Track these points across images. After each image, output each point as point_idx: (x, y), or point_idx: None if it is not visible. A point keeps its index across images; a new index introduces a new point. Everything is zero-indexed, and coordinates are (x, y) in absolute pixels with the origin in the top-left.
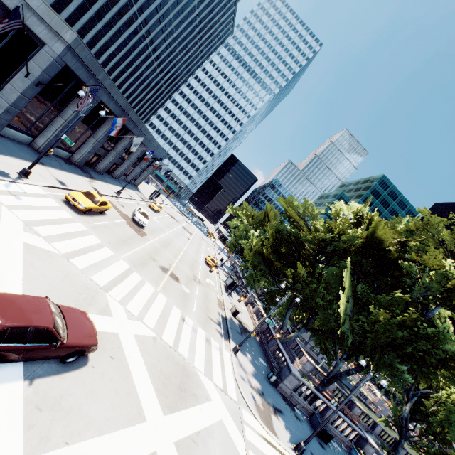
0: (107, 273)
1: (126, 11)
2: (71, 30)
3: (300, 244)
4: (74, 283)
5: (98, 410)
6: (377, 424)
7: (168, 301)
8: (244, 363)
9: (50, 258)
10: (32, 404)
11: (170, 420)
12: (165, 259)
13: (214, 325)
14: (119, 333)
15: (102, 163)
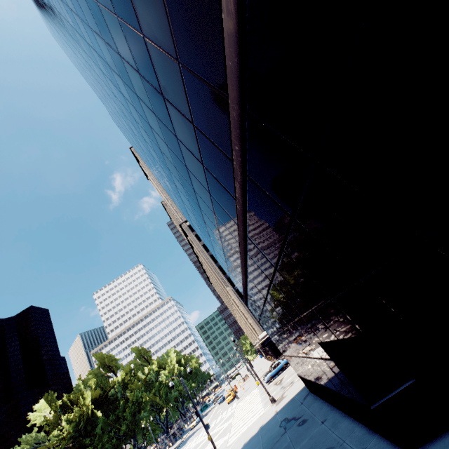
0: None
1: None
2: None
3: None
4: None
5: None
6: None
7: None
8: None
9: None
10: None
11: None
12: None
13: None
14: None
15: None
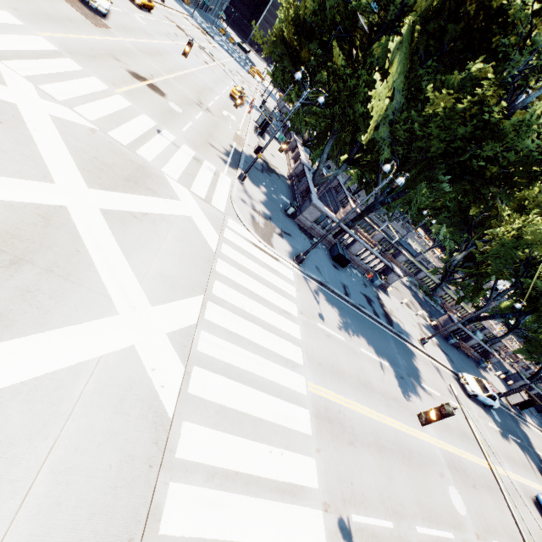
0: (2, 41)
1: None
2: None
3: (352, 20)
4: None
5: None
6: (421, 271)
7: (133, 108)
8: (253, 192)
9: None
10: None
11: (100, 194)
12: (143, 67)
13: (216, 152)
14: (19, 106)
15: None
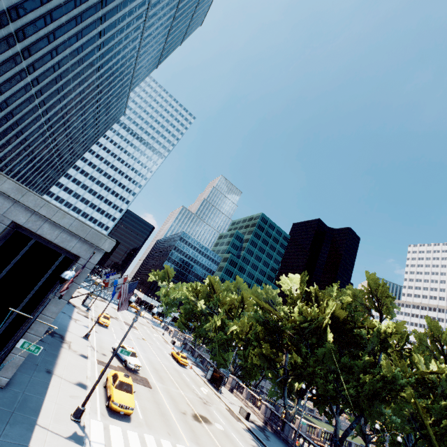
0: None
1: (30, 115)
2: (109, 239)
3: (279, 329)
4: None
5: None
6: (351, 443)
7: None
8: None
9: None
10: None
11: None
12: (180, 400)
13: None
14: None
15: None
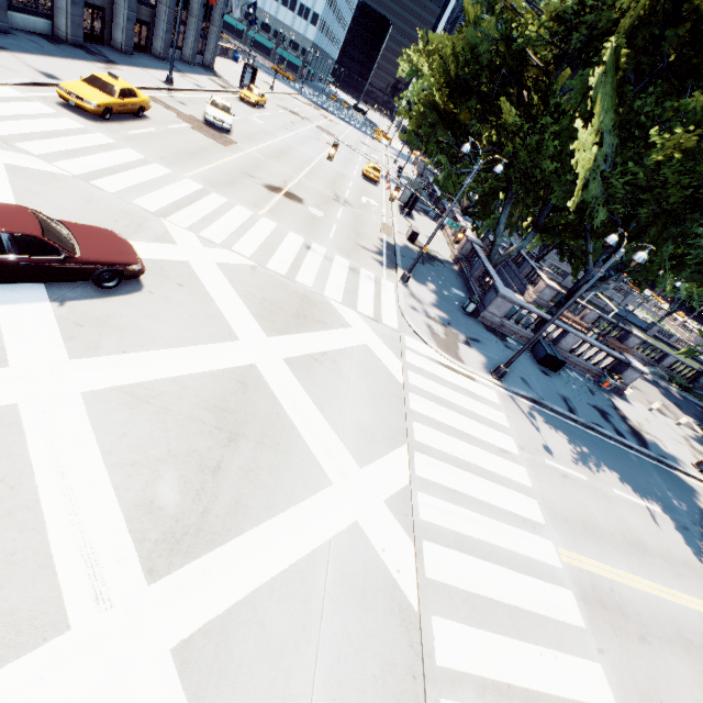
0: (161, 196)
1: None
2: None
3: (518, 59)
4: (104, 209)
5: (165, 330)
6: (667, 355)
7: (279, 227)
8: (421, 294)
9: (55, 182)
10: (69, 322)
11: (279, 341)
12: (275, 175)
13: (369, 253)
14: (190, 262)
15: (116, 29)
